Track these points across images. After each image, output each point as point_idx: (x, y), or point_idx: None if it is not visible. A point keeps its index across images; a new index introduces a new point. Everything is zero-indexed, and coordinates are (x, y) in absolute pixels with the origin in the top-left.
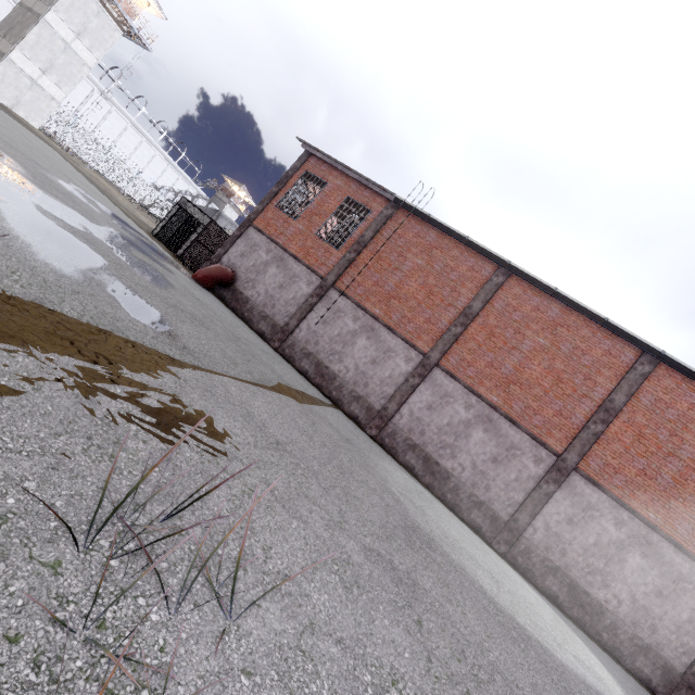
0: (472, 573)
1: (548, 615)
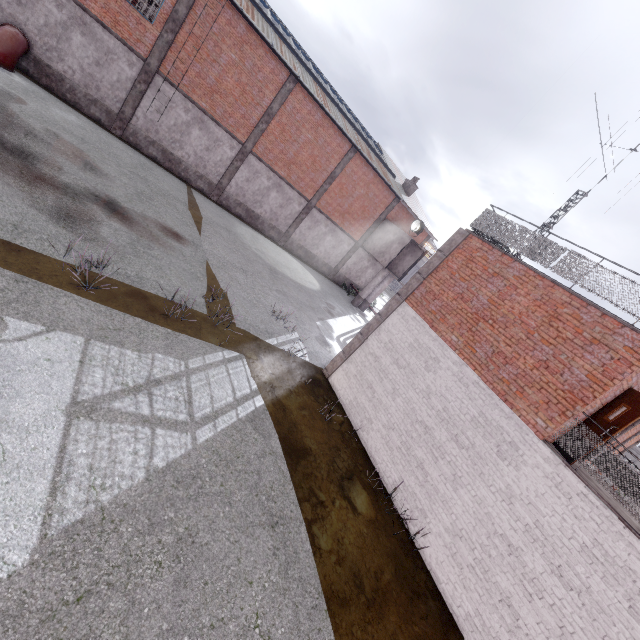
0: (286, 273)
1: (301, 269)
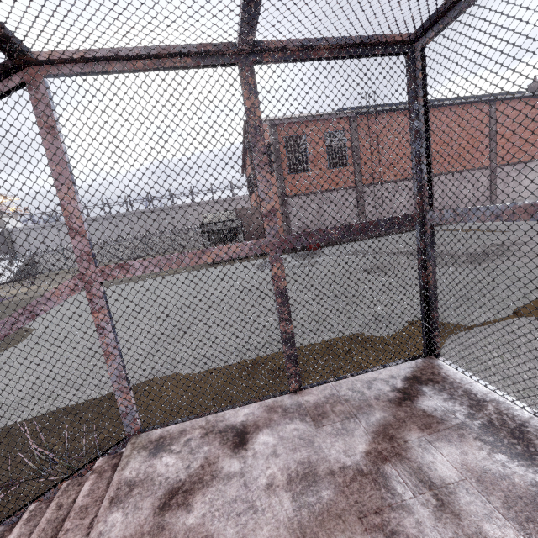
0: None
1: None
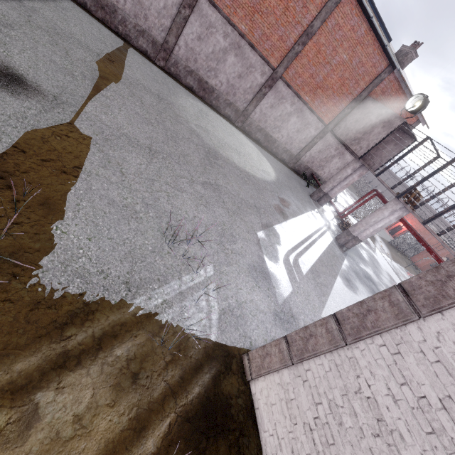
0: (231, 158)
1: (256, 155)
